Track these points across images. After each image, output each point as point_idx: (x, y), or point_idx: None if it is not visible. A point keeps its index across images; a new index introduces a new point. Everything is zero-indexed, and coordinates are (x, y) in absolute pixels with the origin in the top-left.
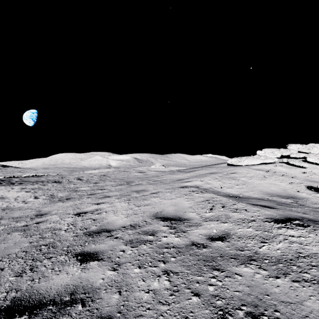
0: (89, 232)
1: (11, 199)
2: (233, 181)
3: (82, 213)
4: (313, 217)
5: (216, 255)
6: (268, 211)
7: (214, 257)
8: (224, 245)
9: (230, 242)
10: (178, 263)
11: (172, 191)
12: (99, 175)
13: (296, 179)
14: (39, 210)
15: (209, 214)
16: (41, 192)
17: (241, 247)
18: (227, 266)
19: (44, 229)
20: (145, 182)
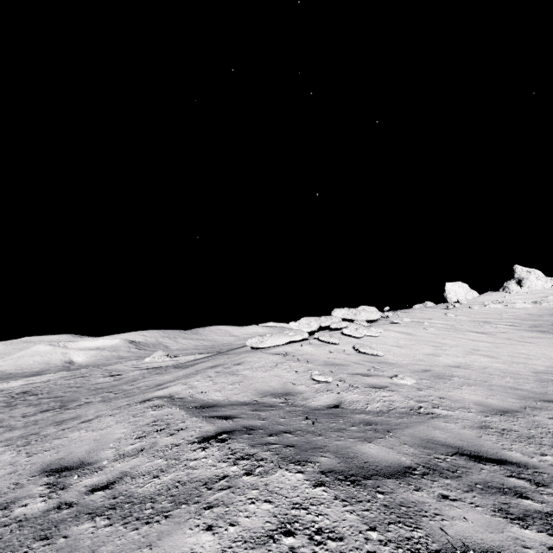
0: None
1: None
2: (230, 378)
3: None
4: (264, 423)
5: (70, 516)
6: (212, 425)
7: (63, 521)
8: (99, 497)
9: (112, 489)
10: None
11: (121, 411)
12: (14, 394)
13: (311, 363)
14: None
15: (133, 447)
16: None
17: (120, 493)
18: (64, 530)
19: None
20: (100, 398)
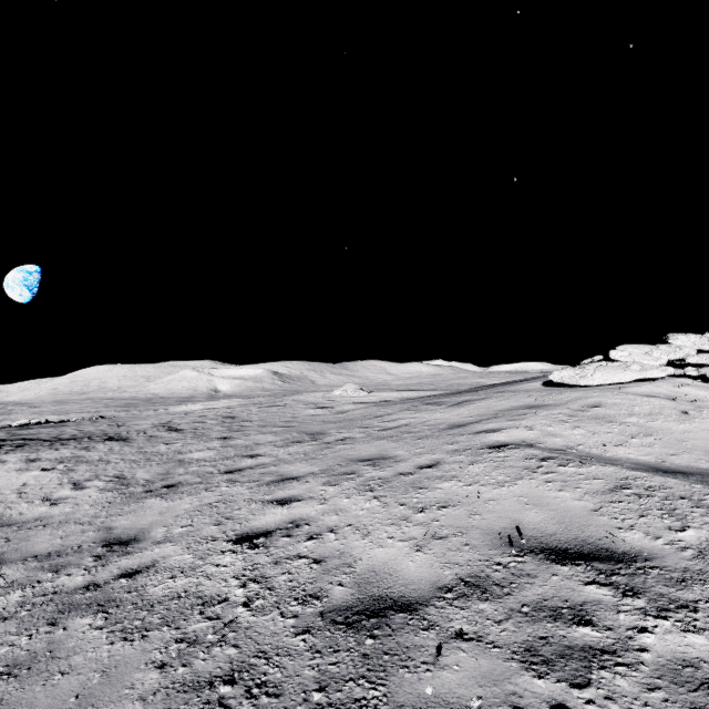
0: (339, 610)
1: (6, 492)
2: (614, 427)
3: (257, 535)
4: None
5: None
6: None
7: None
8: None
9: None
10: None
11: (475, 458)
12: (220, 418)
13: None
14: (105, 526)
15: (692, 536)
16: (85, 468)
17: None
18: None
19: (168, 600)
20: (360, 434)
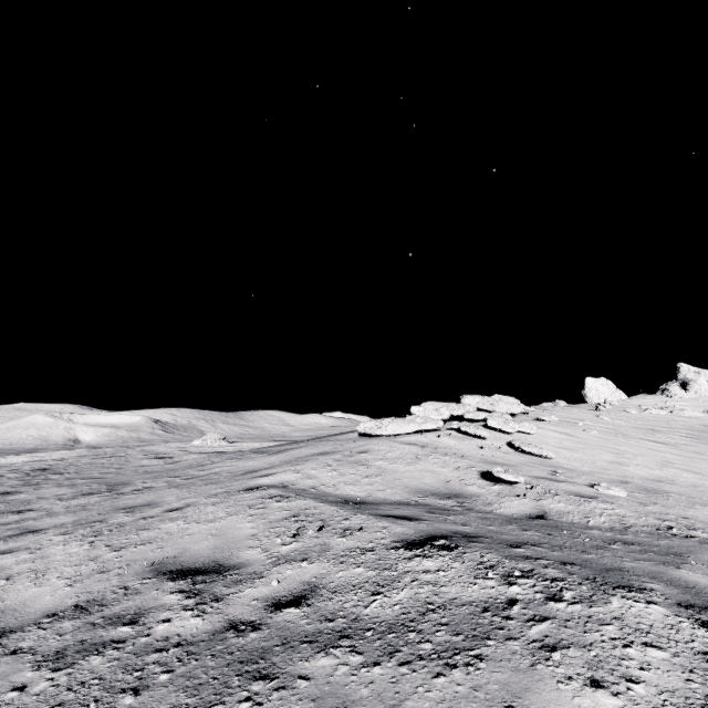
0: None
1: None
2: (360, 469)
3: None
4: (474, 530)
5: (274, 644)
6: (403, 527)
7: (266, 650)
8: (298, 616)
9: (312, 607)
10: (173, 685)
11: (222, 500)
12: (28, 470)
13: (467, 459)
14: None
15: (289, 547)
16: None
17: (332, 613)
18: (287, 665)
19: None
20: (164, 483)
